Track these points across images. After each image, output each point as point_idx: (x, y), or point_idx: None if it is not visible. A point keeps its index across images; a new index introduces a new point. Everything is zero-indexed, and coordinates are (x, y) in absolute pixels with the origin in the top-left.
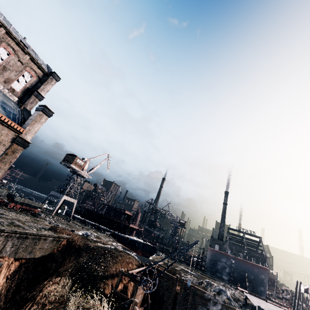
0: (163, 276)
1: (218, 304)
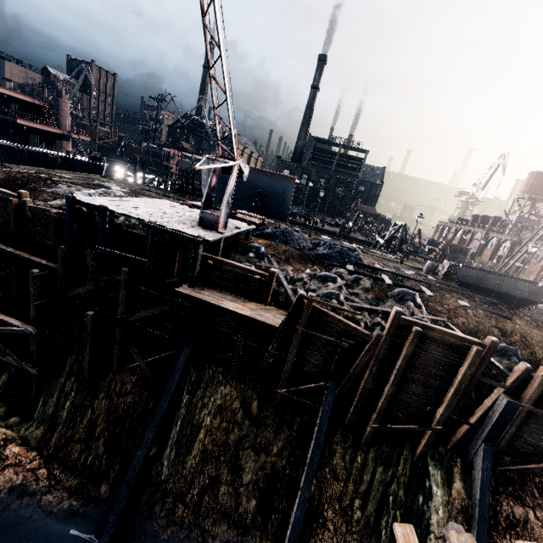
0: None
1: (27, 209)
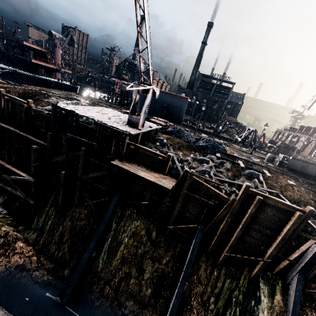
0: None
1: (32, 110)
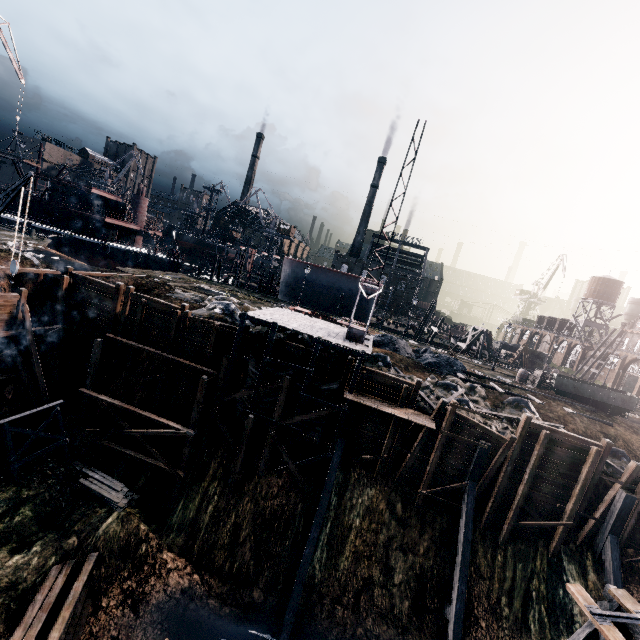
0: (94, 287)
1: (188, 320)
